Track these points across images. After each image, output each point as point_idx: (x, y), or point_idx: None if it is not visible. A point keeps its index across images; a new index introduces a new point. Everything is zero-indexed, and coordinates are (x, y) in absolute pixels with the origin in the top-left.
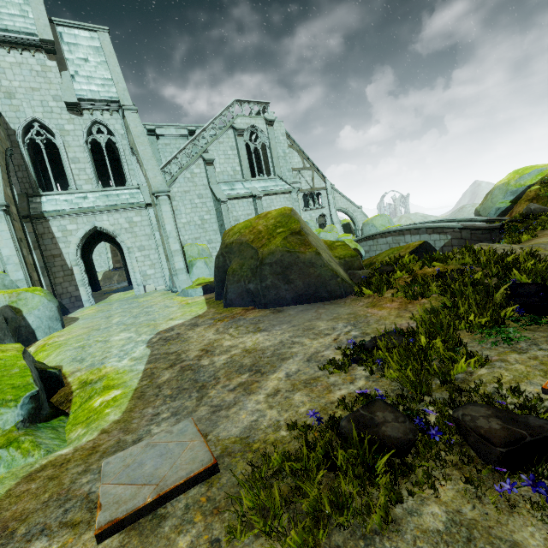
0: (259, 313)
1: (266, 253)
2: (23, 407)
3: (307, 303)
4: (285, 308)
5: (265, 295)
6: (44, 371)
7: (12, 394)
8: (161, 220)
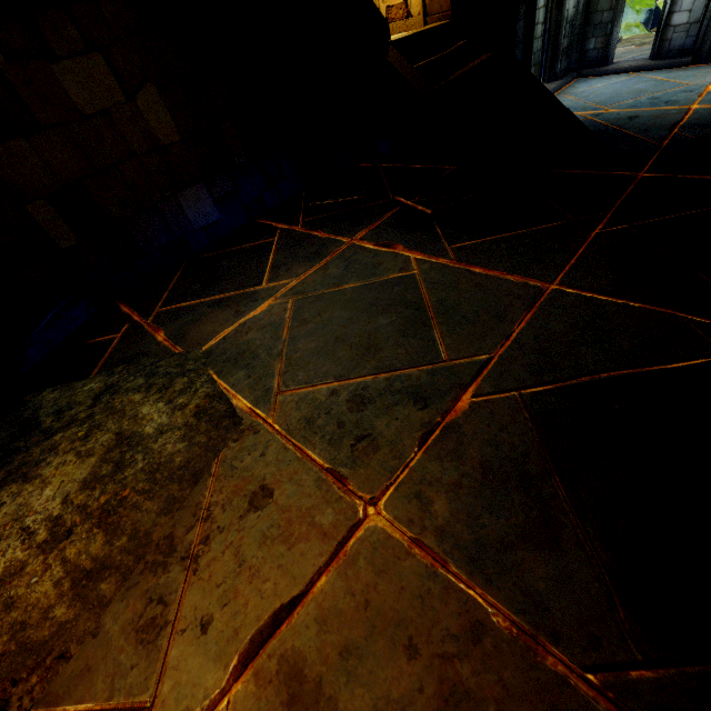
0: None
1: None
2: (645, 15)
3: None
4: None
5: None
6: (657, 9)
7: (644, 7)
8: None
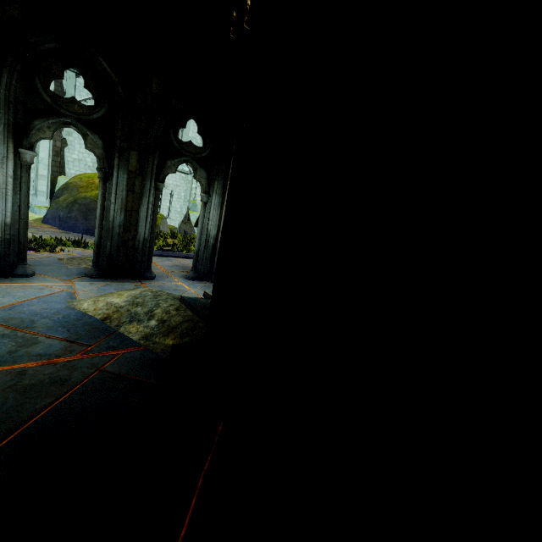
0: (53, 230)
1: (81, 197)
2: None
3: (91, 236)
4: (74, 233)
5: (66, 222)
6: None
7: None
8: (37, 146)
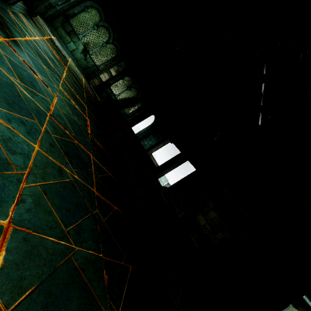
0: None
1: None
2: None
3: None
4: None
5: None
6: None
7: None
8: None
